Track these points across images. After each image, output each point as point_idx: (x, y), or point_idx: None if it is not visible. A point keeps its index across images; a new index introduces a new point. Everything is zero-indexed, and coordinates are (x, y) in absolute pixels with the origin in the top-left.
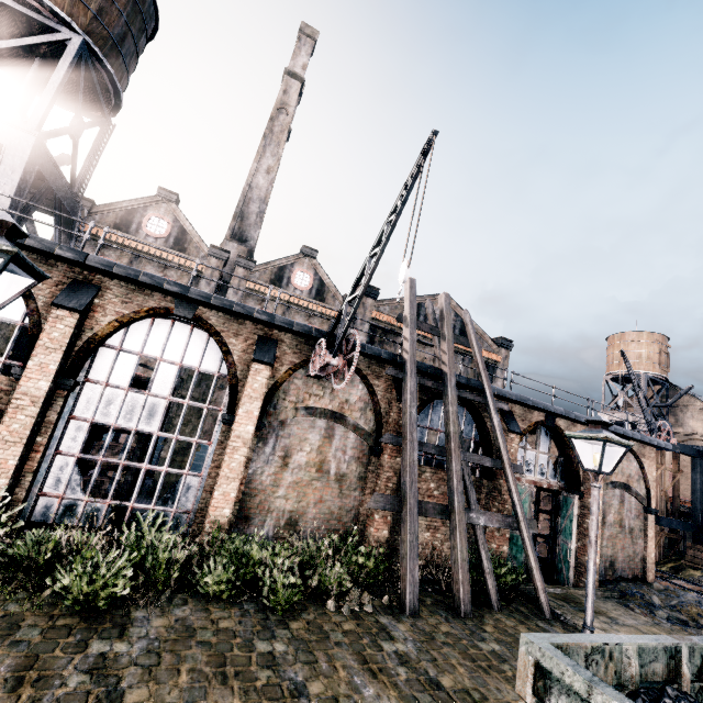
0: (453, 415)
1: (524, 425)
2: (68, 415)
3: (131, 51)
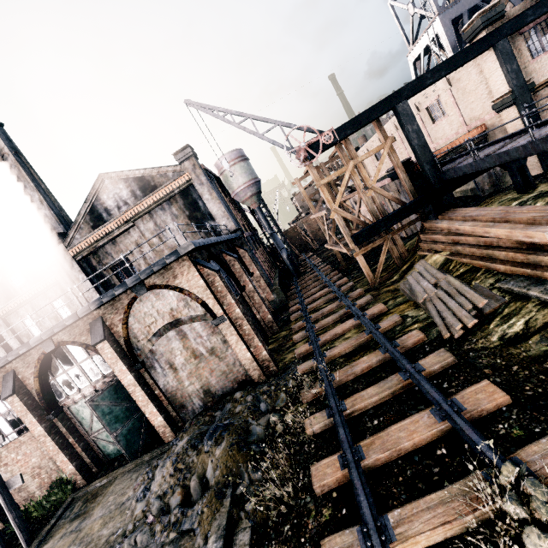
0: None
1: (32, 369)
2: None
3: None
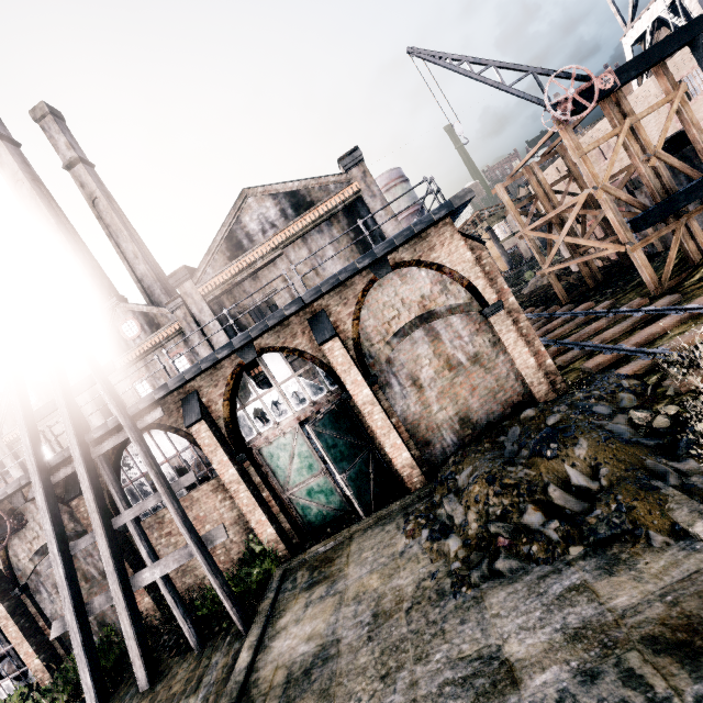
0: (86, 495)
1: (222, 389)
2: None
3: None
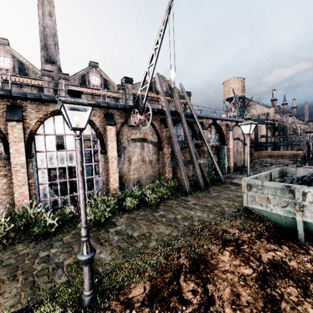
0: (186, 128)
1: (207, 126)
2: (36, 168)
3: None
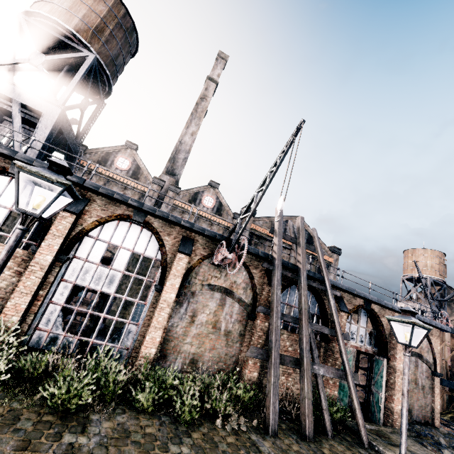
0: (304, 297)
1: (350, 307)
2: (60, 278)
3: (121, 63)
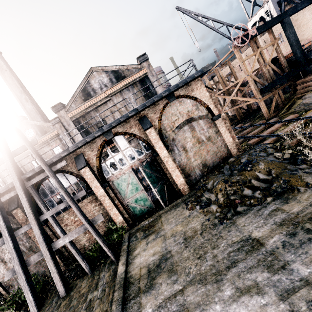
0: (24, 205)
1: (95, 152)
2: None
3: None
